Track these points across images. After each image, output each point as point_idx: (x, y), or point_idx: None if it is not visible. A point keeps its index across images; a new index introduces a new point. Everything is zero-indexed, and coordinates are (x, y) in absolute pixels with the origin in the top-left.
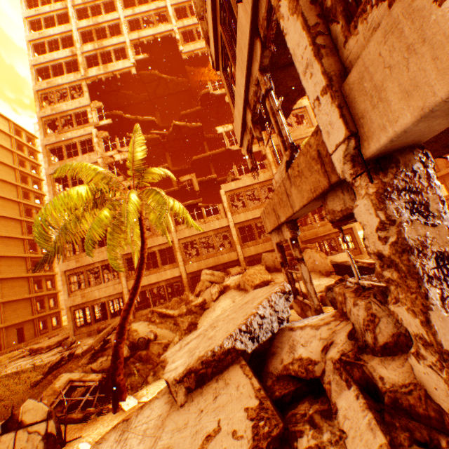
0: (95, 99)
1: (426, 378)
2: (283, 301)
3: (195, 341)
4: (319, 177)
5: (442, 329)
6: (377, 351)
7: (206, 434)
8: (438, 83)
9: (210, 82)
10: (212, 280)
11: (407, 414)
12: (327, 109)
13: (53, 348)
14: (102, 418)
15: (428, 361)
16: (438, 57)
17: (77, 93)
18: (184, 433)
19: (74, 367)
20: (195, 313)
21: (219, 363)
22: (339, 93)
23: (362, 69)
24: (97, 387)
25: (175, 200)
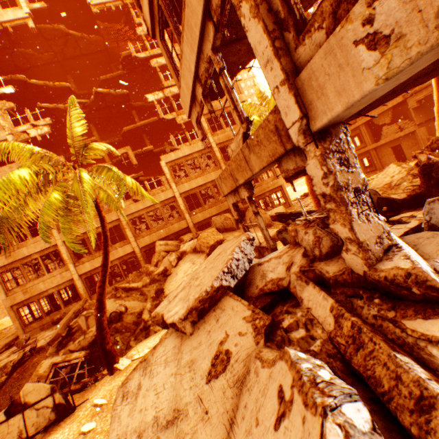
0: None
1: (351, 261)
2: (249, 246)
3: (183, 292)
4: (277, 146)
5: (358, 231)
6: (322, 258)
7: (219, 342)
8: (355, 90)
9: (129, 42)
10: (167, 250)
11: (342, 285)
12: (286, 96)
13: (1, 352)
14: (99, 383)
15: (352, 251)
16: (355, 75)
17: None
18: (200, 348)
19: (41, 359)
20: (159, 281)
21: (213, 299)
22: (294, 86)
23: (310, 72)
24: (81, 364)
25: (126, 176)
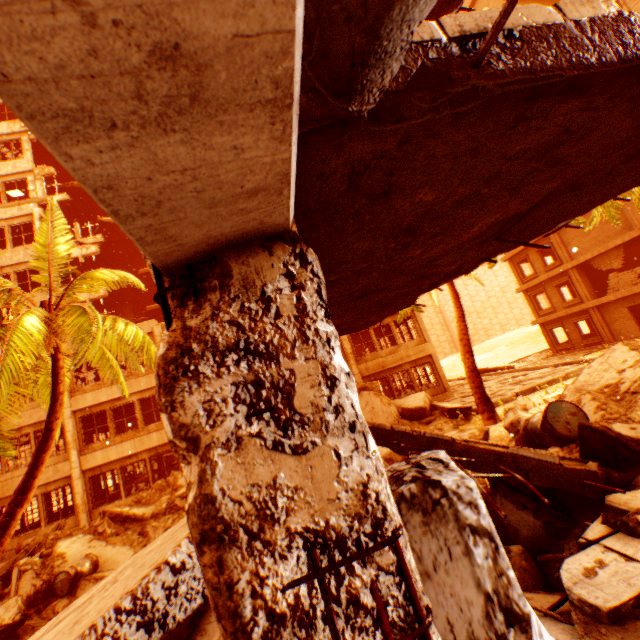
0: (48, 163)
1: None
2: None
3: (66, 620)
4: None
5: None
6: None
7: None
8: None
9: None
10: None
11: None
12: None
13: None
14: None
15: None
16: None
17: (12, 152)
18: None
19: None
20: (181, 509)
21: None
22: None
23: None
24: None
25: (129, 324)
